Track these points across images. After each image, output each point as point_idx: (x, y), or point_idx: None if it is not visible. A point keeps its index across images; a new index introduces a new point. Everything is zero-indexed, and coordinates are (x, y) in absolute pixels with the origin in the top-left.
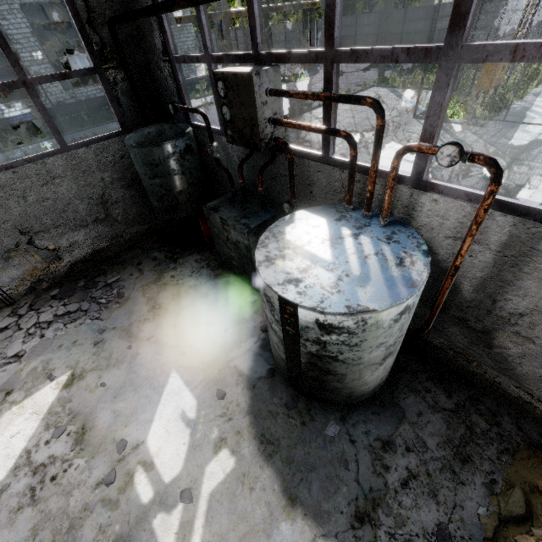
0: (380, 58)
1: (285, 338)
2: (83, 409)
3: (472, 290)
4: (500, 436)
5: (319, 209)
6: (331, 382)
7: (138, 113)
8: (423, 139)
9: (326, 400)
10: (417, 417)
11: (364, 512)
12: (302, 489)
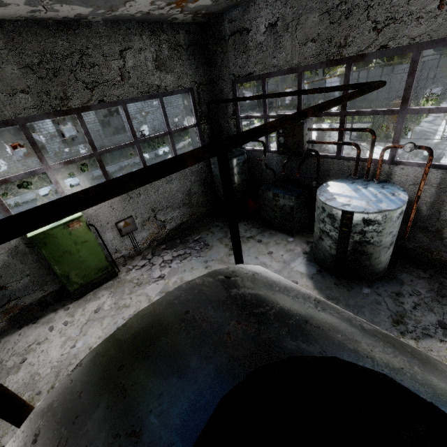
0: (370, 113)
1: (340, 237)
2: None
3: (427, 209)
4: None
5: (339, 180)
6: (363, 261)
7: None
8: (393, 143)
9: (358, 277)
10: (411, 282)
11: (397, 320)
12: (360, 315)
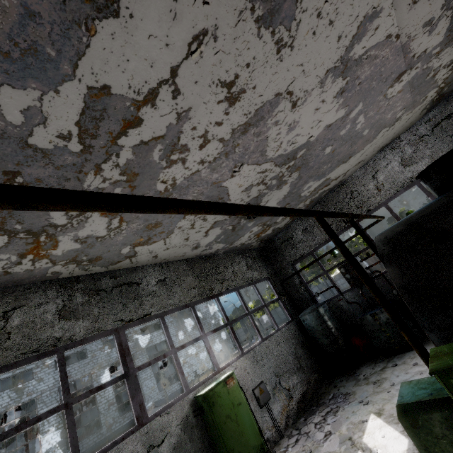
0: None
1: None
2: None
3: None
4: None
5: None
6: None
7: (293, 311)
8: None
9: None
10: None
11: None
12: None
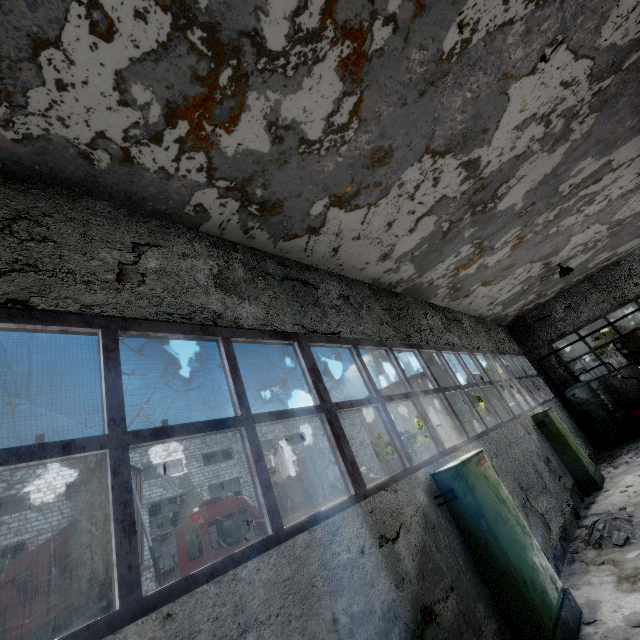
0: None
1: None
2: None
3: None
4: None
5: None
6: None
7: (553, 390)
8: None
9: None
10: None
11: None
12: None
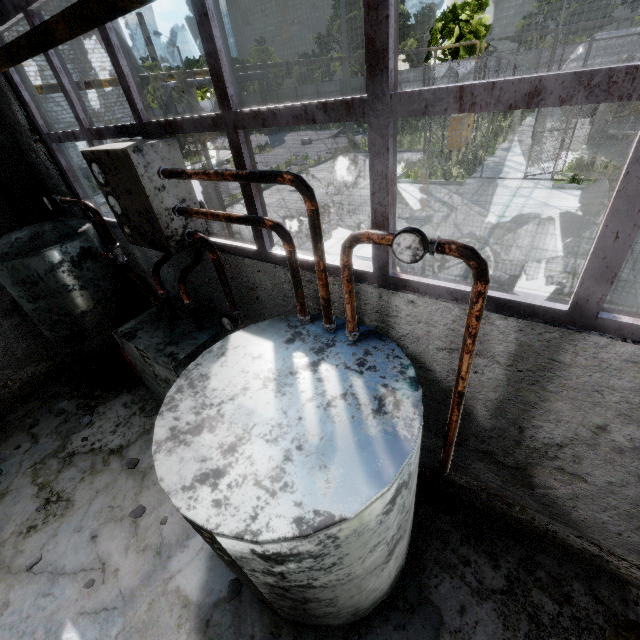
0: (292, 118)
1: (225, 561)
2: None
3: (489, 415)
4: (577, 621)
5: (264, 326)
6: (318, 608)
7: (10, 211)
8: (376, 222)
9: (322, 625)
10: (460, 618)
11: None
12: None
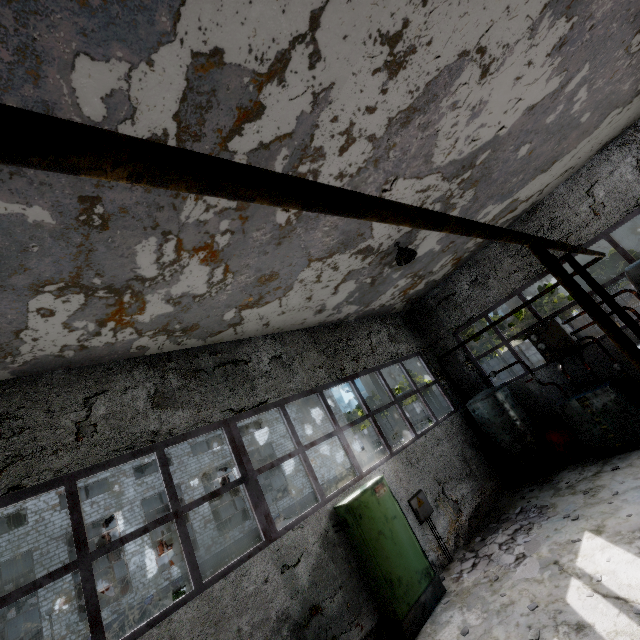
0: (610, 283)
1: None
2: (639, 525)
3: None
4: None
5: None
6: None
7: (456, 399)
8: None
9: None
10: None
11: None
12: None
